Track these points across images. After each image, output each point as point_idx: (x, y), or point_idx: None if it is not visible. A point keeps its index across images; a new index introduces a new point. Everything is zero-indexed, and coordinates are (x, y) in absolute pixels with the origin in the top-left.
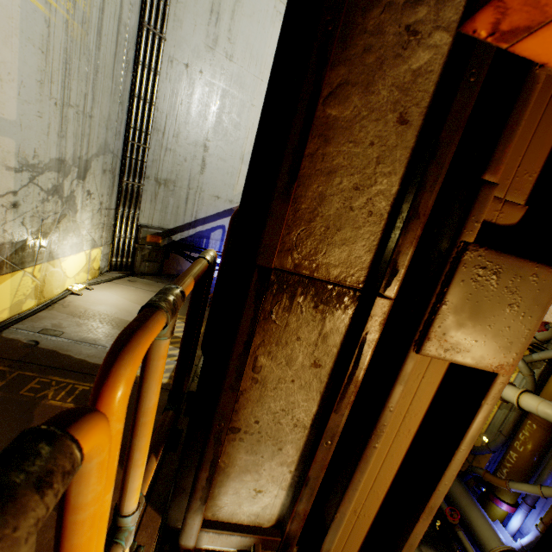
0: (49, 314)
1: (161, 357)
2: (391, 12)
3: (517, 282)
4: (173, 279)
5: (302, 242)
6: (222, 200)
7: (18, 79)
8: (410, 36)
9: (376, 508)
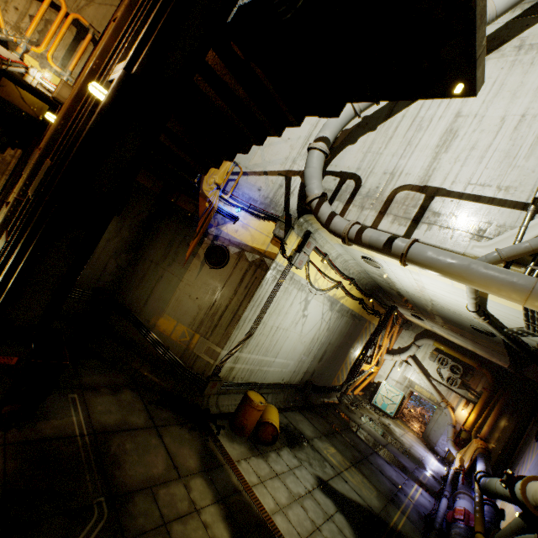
0: None
1: (88, 37)
2: None
3: None
4: None
5: None
6: (242, 166)
7: None
8: None
9: None
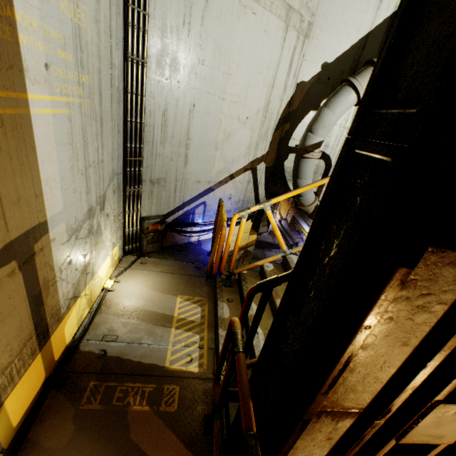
0: (101, 318)
1: None
2: (407, 300)
3: None
4: (172, 253)
5: (328, 397)
6: (202, 183)
7: (59, 179)
8: (418, 309)
9: None
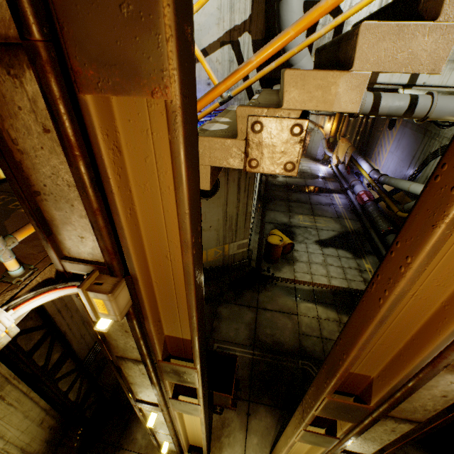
0: None
1: None
2: None
3: None
4: None
5: None
6: None
7: None
8: None
9: (180, 255)
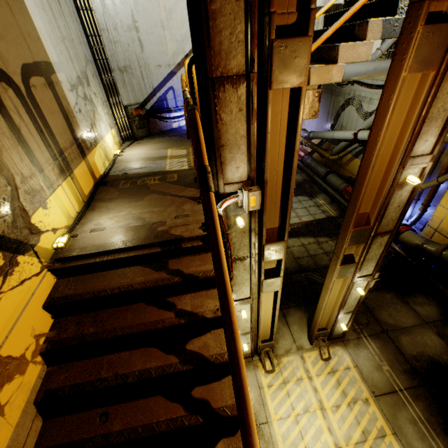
0: (118, 165)
1: None
2: None
3: (295, 48)
4: (159, 135)
5: (220, 64)
6: (163, 67)
7: (47, 35)
8: None
9: (282, 166)
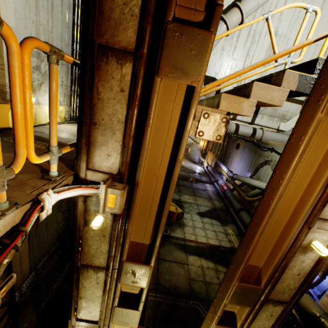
0: (39, 128)
1: (54, 73)
2: None
3: (193, 39)
4: None
5: (107, 31)
6: None
7: (14, 7)
8: None
9: (165, 173)
